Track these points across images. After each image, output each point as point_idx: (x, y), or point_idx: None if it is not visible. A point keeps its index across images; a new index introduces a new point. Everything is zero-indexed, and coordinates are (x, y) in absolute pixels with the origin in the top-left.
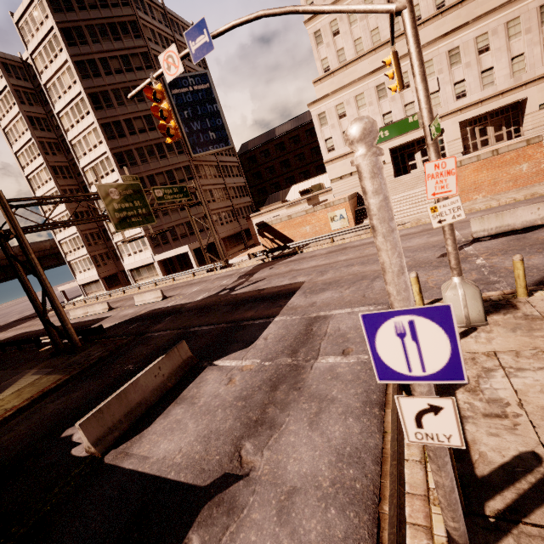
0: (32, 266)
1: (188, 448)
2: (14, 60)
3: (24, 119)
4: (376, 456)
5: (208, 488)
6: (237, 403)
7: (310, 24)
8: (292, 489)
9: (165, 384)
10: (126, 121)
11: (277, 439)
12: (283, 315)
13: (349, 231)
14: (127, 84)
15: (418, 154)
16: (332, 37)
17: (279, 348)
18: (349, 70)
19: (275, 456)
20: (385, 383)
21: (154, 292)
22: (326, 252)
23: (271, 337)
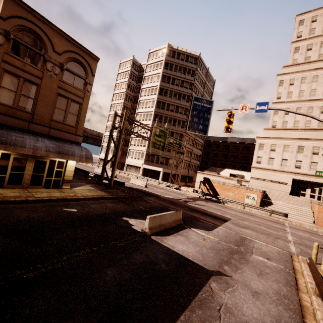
0: (119, 144)
1: (194, 253)
2: (137, 63)
3: (127, 84)
4: (297, 303)
5: (212, 271)
6: (213, 249)
7: (275, 104)
8: (256, 291)
9: (171, 223)
10: (168, 104)
11: (241, 272)
12: (224, 227)
13: (257, 208)
14: (177, 91)
15: (309, 189)
16: (284, 114)
17: (227, 239)
18: (286, 132)
19: (243, 277)
20: (295, 282)
21: (142, 181)
22: (241, 211)
23: (221, 233)
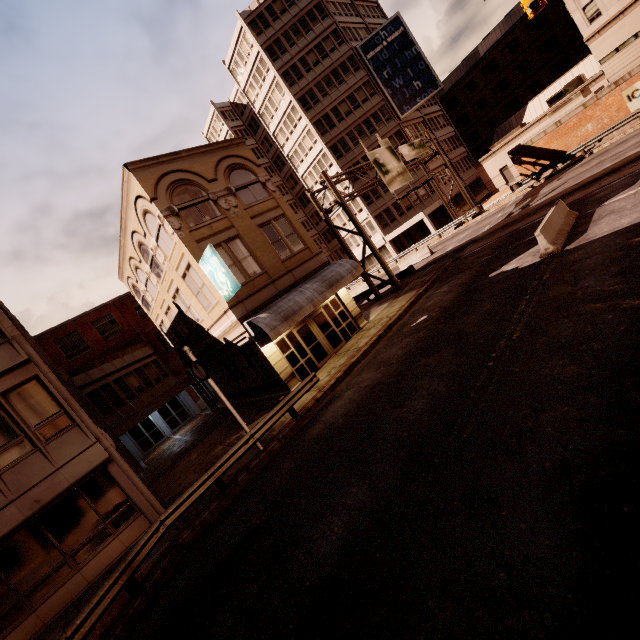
0: (356, 225)
1: None
2: (226, 106)
3: None
4: None
5: None
6: None
7: None
8: None
9: (566, 223)
10: (332, 111)
11: None
12: None
13: None
14: (325, 73)
15: None
16: None
17: None
18: None
19: None
20: None
21: (419, 251)
22: None
23: None
